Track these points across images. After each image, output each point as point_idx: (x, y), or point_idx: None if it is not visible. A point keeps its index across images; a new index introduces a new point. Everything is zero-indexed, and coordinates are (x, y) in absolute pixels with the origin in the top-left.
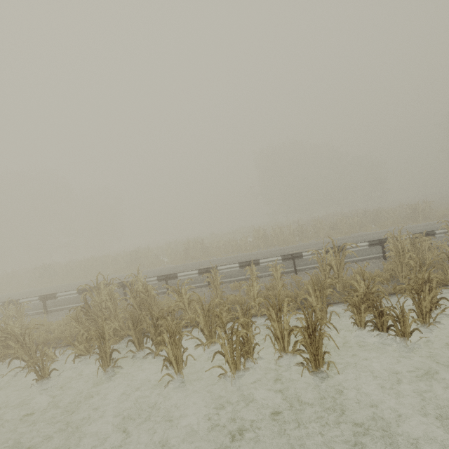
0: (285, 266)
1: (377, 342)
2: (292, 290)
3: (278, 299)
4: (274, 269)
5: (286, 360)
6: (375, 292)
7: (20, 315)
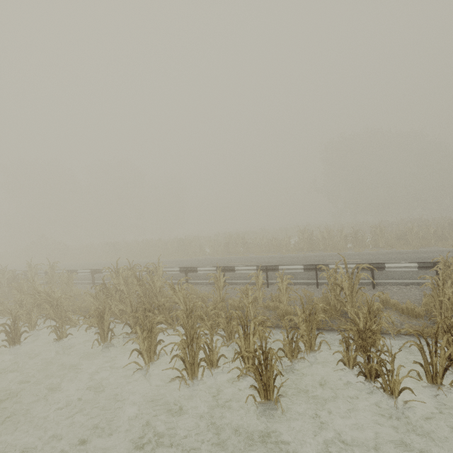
0: (311, 276)
1: (361, 389)
2: (300, 306)
3: (246, 315)
4: (280, 280)
5: (250, 380)
6: (373, 330)
7: (70, 283)
